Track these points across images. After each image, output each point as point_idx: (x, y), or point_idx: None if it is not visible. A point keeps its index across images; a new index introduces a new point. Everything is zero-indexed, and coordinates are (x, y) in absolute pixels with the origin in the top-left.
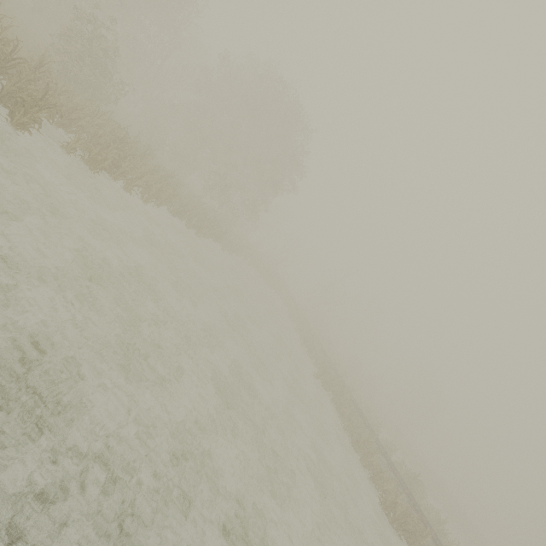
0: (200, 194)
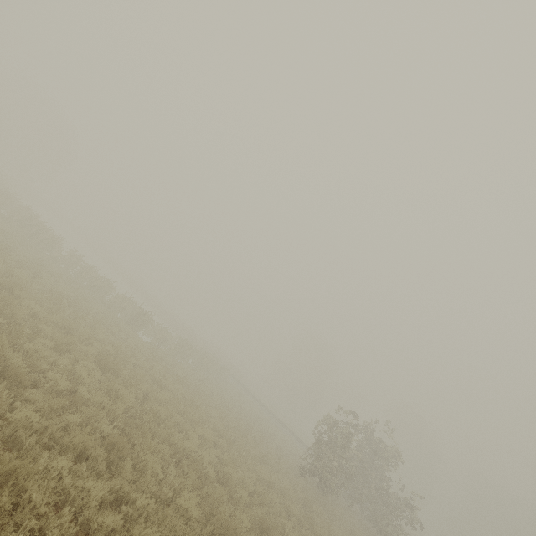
0: None
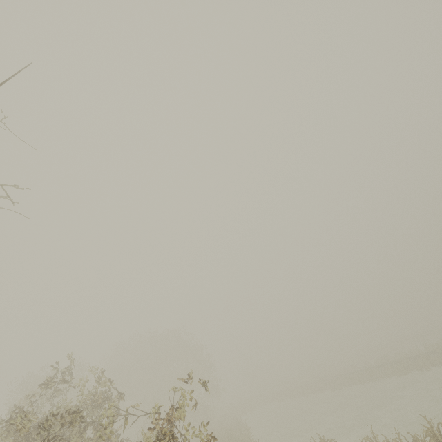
0: None
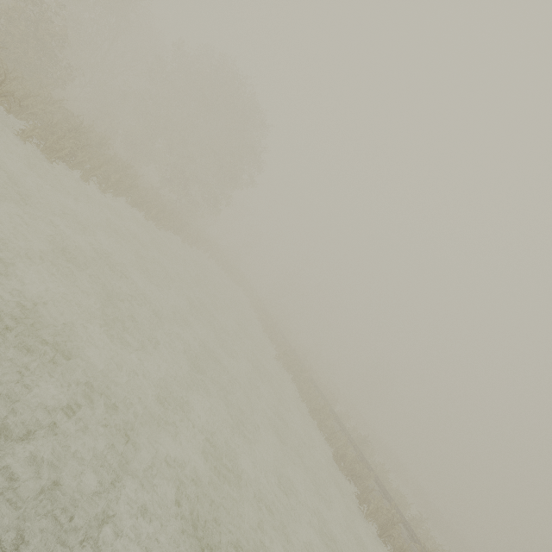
0: (155, 186)
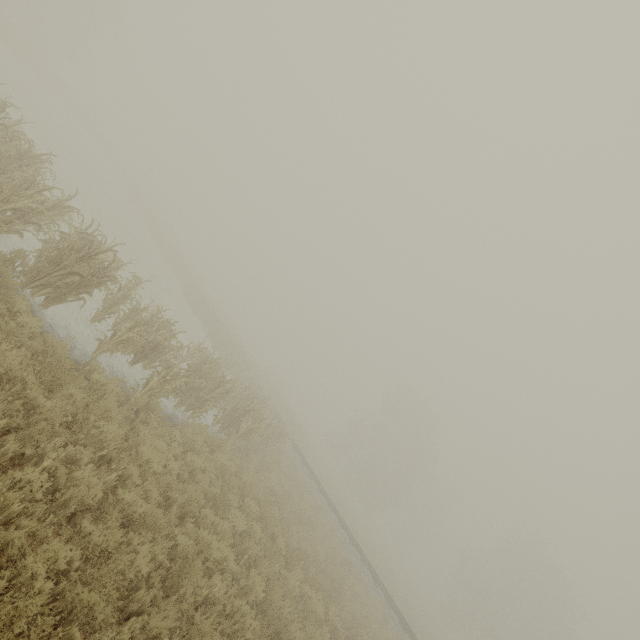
0: None
